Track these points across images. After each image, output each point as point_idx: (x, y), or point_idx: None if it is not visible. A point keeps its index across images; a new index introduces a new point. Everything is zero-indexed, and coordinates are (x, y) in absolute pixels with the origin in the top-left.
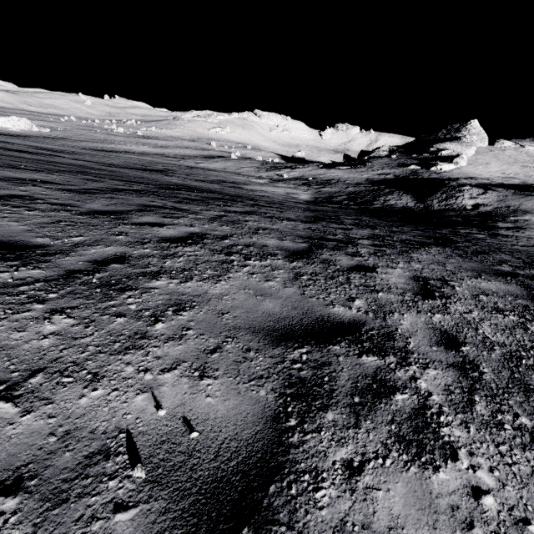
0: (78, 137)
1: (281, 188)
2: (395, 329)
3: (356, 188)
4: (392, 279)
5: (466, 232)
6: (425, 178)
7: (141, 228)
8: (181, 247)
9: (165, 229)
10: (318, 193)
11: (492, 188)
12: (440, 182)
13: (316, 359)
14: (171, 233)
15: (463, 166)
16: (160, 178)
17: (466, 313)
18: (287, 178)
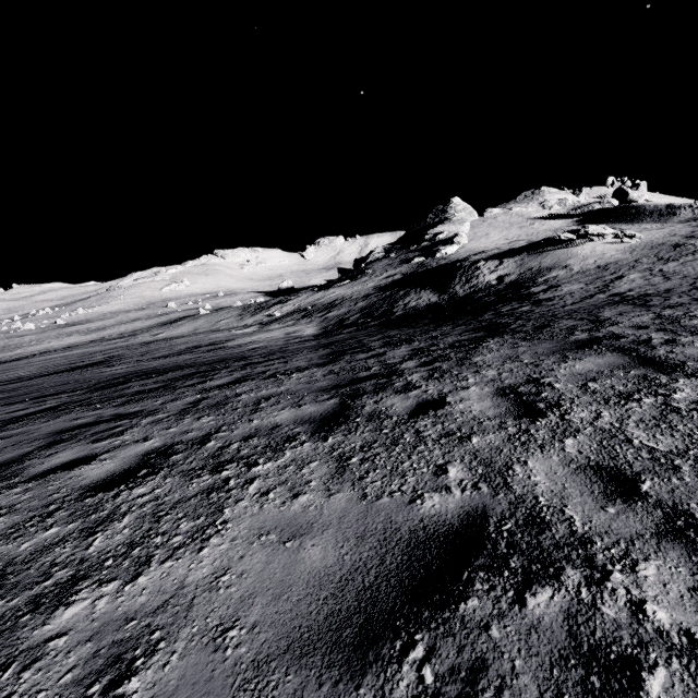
0: None
1: (277, 331)
2: (534, 501)
3: (367, 301)
4: (474, 406)
5: (509, 309)
6: (434, 267)
7: (46, 481)
8: (126, 492)
9: (96, 464)
10: (325, 322)
11: (506, 256)
12: (452, 266)
13: (452, 665)
14: (107, 468)
15: (466, 244)
16: (98, 373)
17: (596, 419)
18: (281, 316)
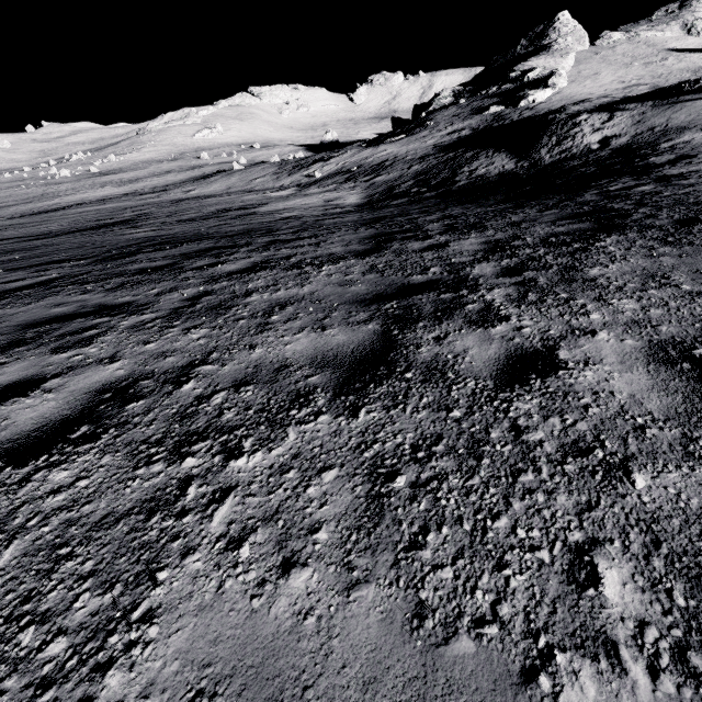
0: (3, 201)
1: (316, 196)
2: None
3: (423, 163)
4: (615, 380)
5: (621, 187)
6: (515, 120)
7: None
8: (40, 474)
9: (34, 398)
10: (371, 188)
11: (620, 106)
12: (541, 120)
13: None
14: (42, 411)
15: (564, 87)
16: (118, 236)
17: None
18: (321, 178)
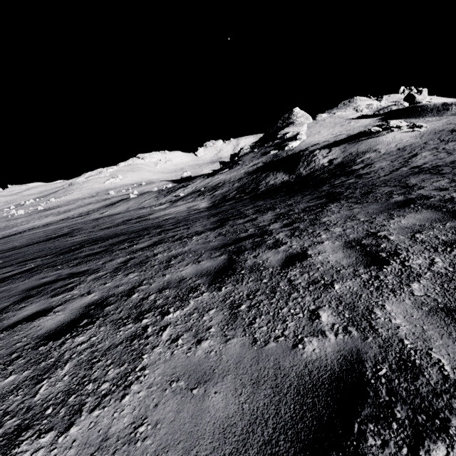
0: None
1: (182, 206)
2: (401, 344)
3: (240, 182)
4: (330, 257)
5: (340, 182)
6: (284, 156)
7: (13, 332)
8: (70, 340)
9: (51, 315)
10: (213, 198)
11: (333, 145)
12: (297, 155)
13: None
14: (58, 319)
15: (305, 139)
16: (64, 242)
17: (432, 265)
18: (184, 196)
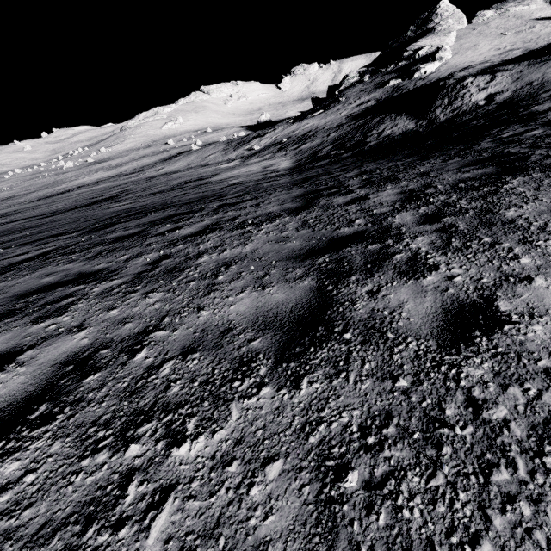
0: (26, 189)
1: (256, 165)
2: None
3: (339, 131)
4: None
5: (513, 134)
6: (411, 89)
7: None
8: None
9: (8, 372)
10: (299, 154)
11: (500, 68)
12: (433, 86)
13: None
14: (11, 387)
15: (449, 59)
16: (105, 209)
17: None
18: (259, 150)
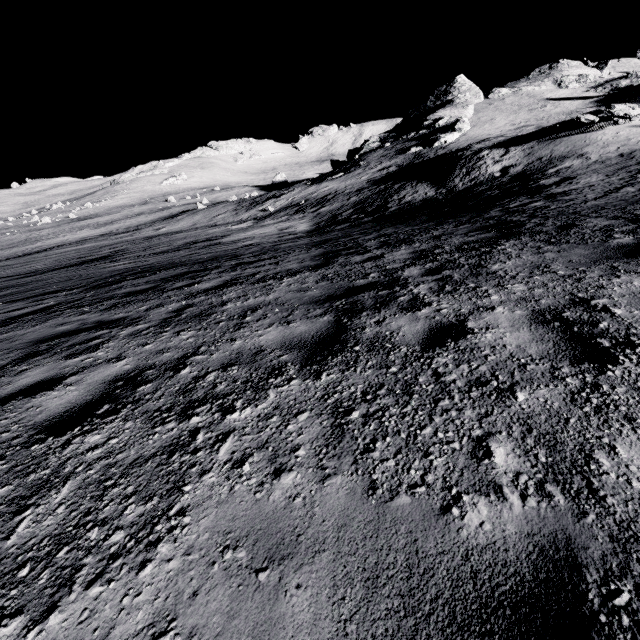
0: None
1: (271, 227)
2: None
3: (360, 195)
4: (507, 337)
5: (518, 205)
6: (432, 157)
7: (2, 412)
8: (78, 439)
9: (59, 390)
10: (318, 217)
11: (513, 143)
12: (452, 156)
13: None
14: (68, 398)
15: (468, 131)
16: (100, 269)
17: None
18: (274, 211)
